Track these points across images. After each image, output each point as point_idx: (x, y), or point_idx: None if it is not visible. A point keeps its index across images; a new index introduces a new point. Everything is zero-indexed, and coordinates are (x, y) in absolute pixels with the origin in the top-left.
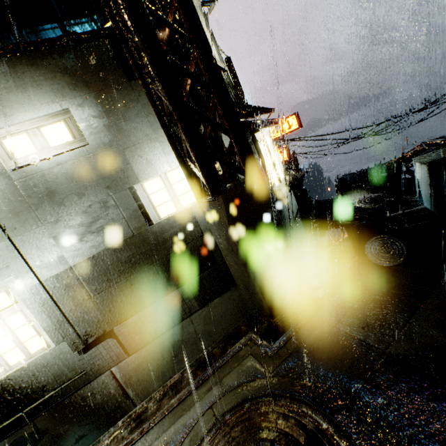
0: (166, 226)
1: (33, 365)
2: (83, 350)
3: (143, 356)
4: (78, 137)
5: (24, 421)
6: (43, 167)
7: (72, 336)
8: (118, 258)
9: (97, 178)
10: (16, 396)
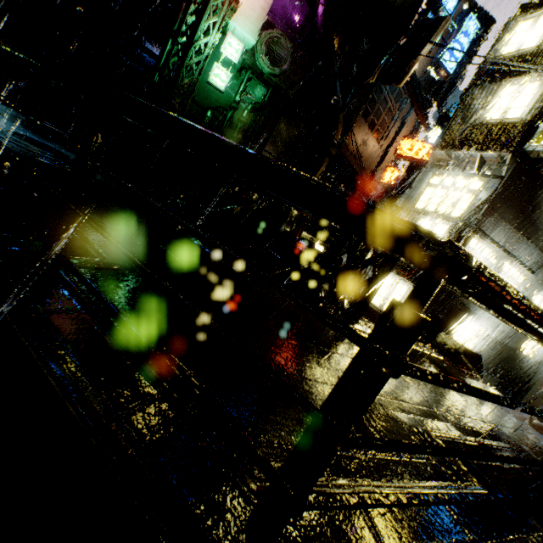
0: (521, 357)
1: None
2: None
3: None
4: None
5: None
6: None
7: None
8: (506, 352)
9: None
10: None
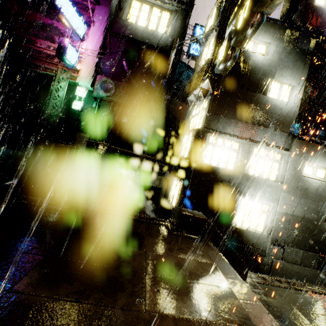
0: None
1: (256, 234)
2: (272, 244)
3: (284, 265)
4: (325, 178)
5: (240, 248)
6: (311, 180)
7: (274, 236)
8: (306, 224)
9: (322, 194)
10: (245, 239)
